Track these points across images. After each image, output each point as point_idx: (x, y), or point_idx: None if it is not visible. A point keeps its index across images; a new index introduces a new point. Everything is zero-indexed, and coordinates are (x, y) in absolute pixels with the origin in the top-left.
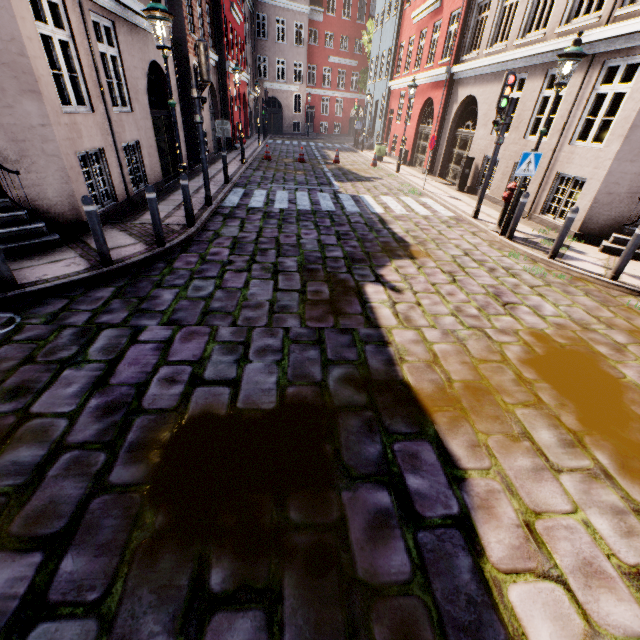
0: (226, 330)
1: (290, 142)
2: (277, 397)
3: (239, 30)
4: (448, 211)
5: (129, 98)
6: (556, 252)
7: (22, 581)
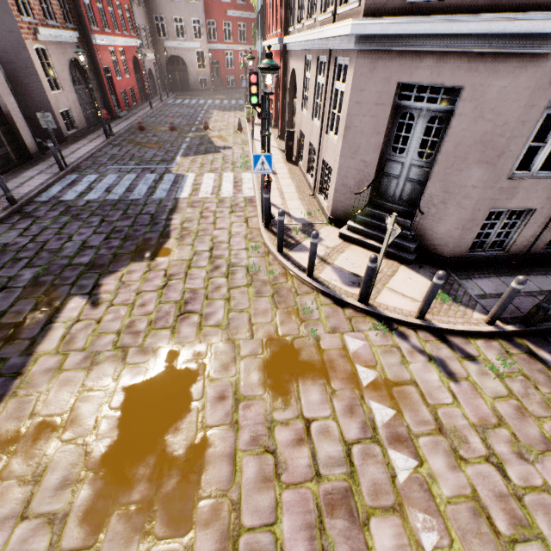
0: None
1: (189, 101)
2: None
3: None
4: (252, 190)
5: None
6: (280, 247)
7: None
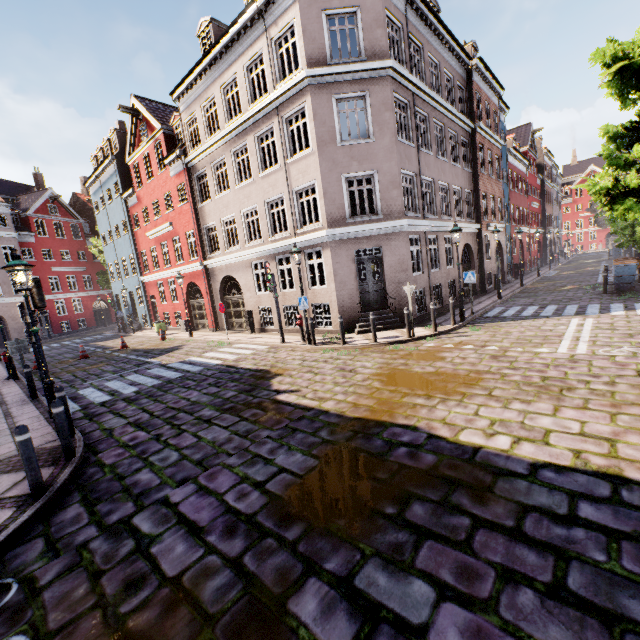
0: (231, 459)
1: None
2: (314, 458)
3: None
4: (262, 346)
5: None
6: (344, 340)
7: (321, 588)
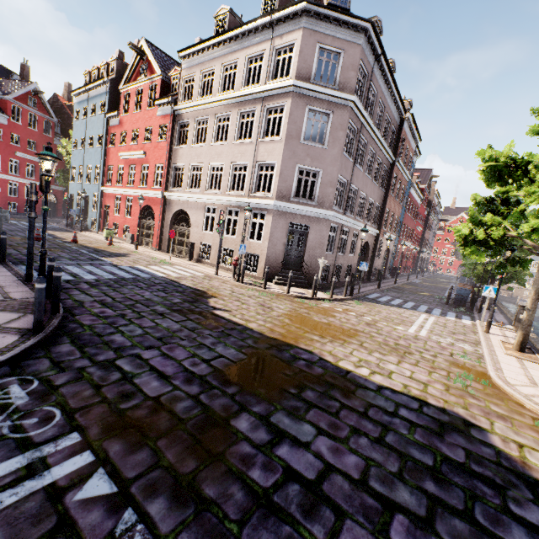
0: (184, 342)
1: None
2: (243, 354)
3: None
4: (198, 272)
5: None
6: (266, 286)
7: (250, 418)
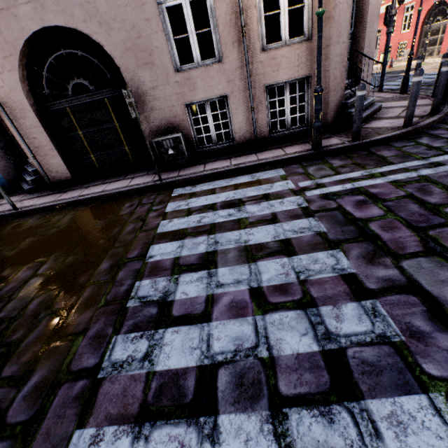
0: None
1: None
2: None
3: None
4: None
5: None
6: None
7: None
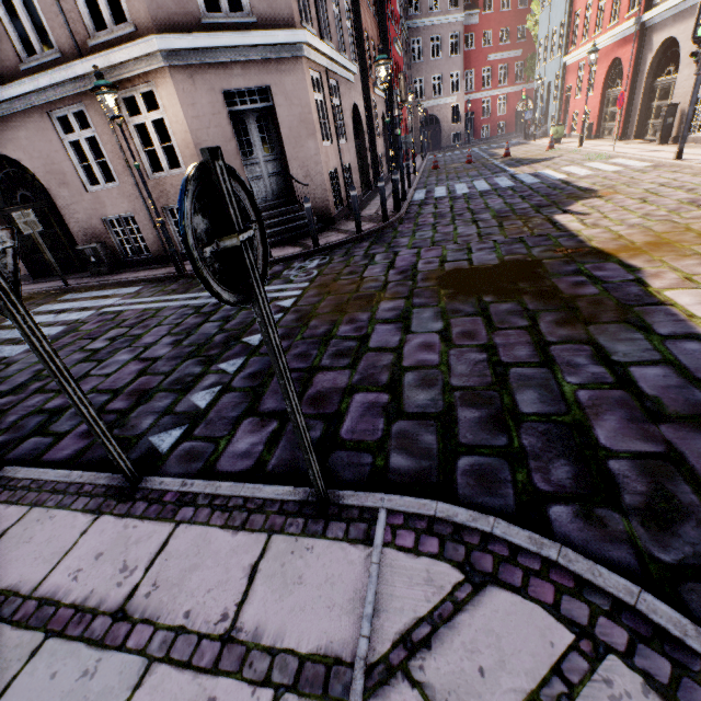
0: (451, 246)
1: (451, 153)
2: (498, 261)
3: (399, 61)
4: (644, 163)
5: (345, 133)
6: None
7: (400, 304)
